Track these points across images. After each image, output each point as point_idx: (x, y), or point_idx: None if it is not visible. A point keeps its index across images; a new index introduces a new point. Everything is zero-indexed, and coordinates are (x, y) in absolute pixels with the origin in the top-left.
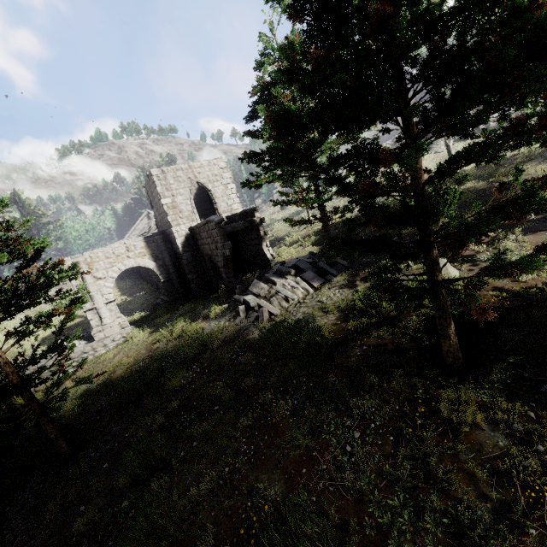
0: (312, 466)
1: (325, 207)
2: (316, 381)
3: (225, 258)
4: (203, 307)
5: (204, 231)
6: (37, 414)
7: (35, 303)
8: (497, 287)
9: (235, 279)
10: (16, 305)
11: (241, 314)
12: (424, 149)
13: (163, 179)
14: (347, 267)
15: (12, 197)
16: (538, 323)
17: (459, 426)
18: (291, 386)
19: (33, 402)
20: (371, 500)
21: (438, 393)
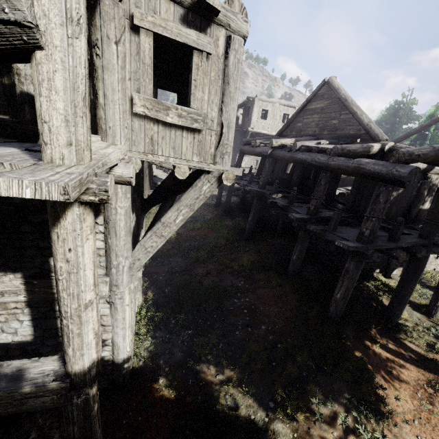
0: None
1: None
2: None
3: None
4: None
5: None
6: None
7: None
8: None
9: None
10: None
11: None
12: None
13: None
14: None
15: None
16: None
17: None
18: None
19: None
20: None
21: None
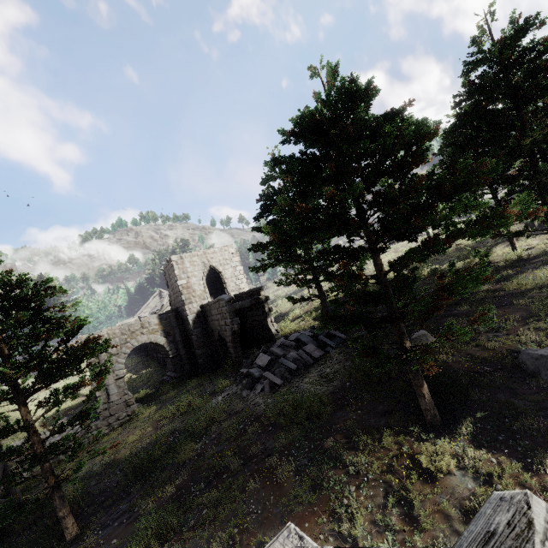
0: (313, 520)
1: (321, 286)
2: (317, 444)
3: (233, 333)
4: (210, 382)
5: (215, 308)
6: (51, 487)
7: (69, 374)
8: (471, 354)
9: (242, 353)
10: (55, 375)
11: (247, 386)
12: (381, 251)
13: (181, 264)
14: (344, 340)
15: (39, 279)
16: (501, 384)
17: (437, 474)
18: (294, 450)
19: (51, 473)
20: (365, 545)
21: (420, 448)
